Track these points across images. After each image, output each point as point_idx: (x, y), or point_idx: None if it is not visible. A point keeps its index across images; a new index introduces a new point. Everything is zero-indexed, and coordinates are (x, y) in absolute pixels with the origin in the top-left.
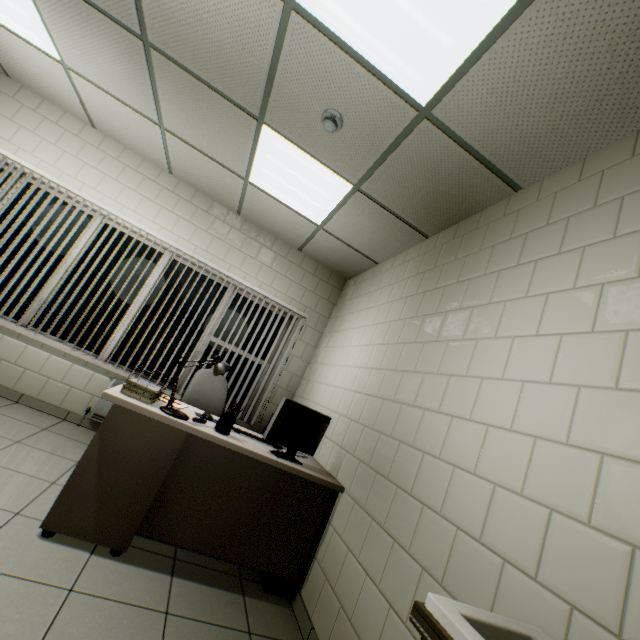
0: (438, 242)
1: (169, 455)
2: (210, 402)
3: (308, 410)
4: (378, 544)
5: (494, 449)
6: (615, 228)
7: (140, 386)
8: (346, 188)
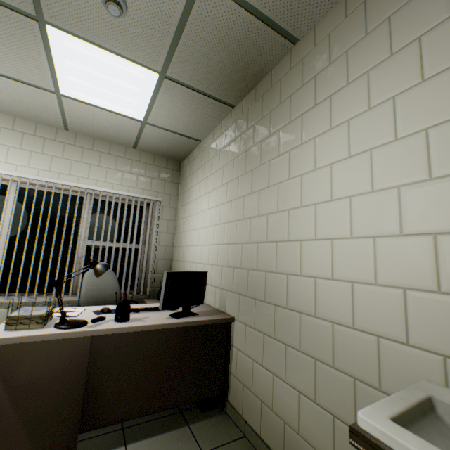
0: (244, 108)
1: (81, 361)
2: (106, 294)
3: (188, 273)
4: (274, 351)
5: (343, 256)
6: (390, 47)
7: (24, 317)
8: (154, 78)
